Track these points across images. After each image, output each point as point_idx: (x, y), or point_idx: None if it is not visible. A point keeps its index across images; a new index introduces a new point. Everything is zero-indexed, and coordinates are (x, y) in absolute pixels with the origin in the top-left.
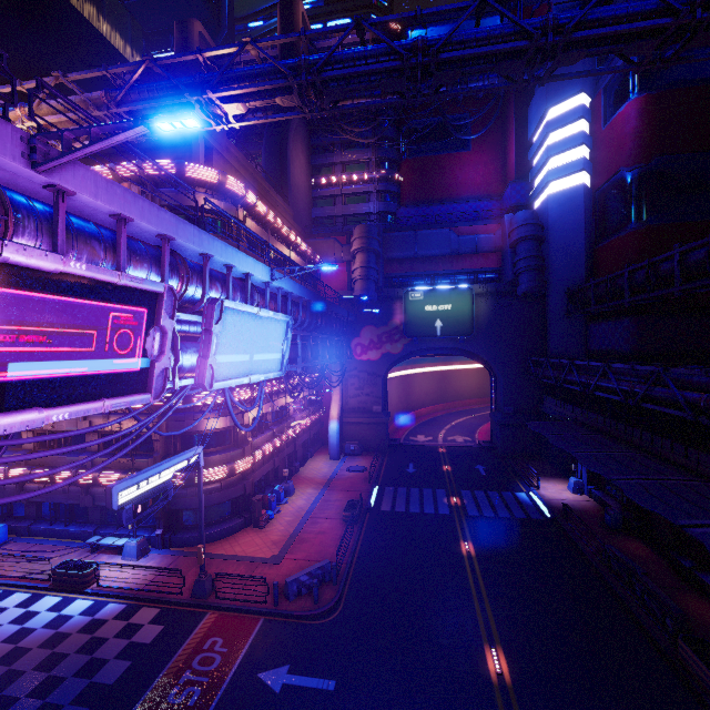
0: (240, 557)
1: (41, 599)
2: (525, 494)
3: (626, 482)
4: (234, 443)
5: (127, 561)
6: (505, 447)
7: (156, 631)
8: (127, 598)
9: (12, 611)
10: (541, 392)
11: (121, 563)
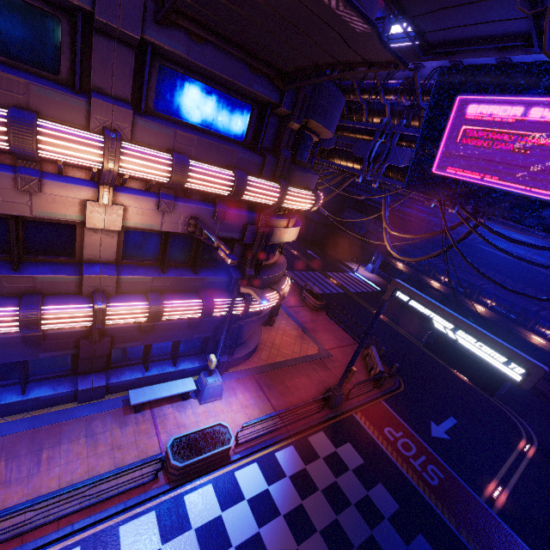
0: (301, 359)
1: (186, 506)
2: (353, 274)
3: (485, 286)
4: (278, 248)
5: (210, 404)
6: (313, 237)
7: (352, 450)
8: (283, 440)
9: (177, 549)
10: (342, 204)
11: (207, 408)
